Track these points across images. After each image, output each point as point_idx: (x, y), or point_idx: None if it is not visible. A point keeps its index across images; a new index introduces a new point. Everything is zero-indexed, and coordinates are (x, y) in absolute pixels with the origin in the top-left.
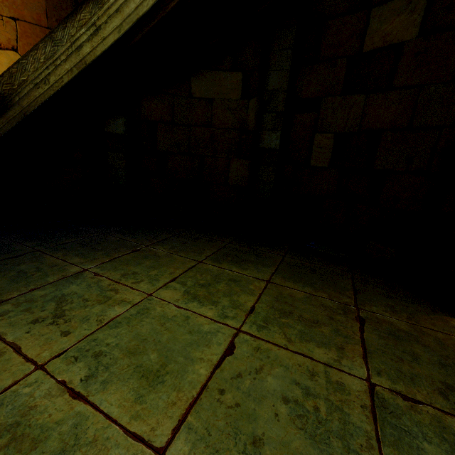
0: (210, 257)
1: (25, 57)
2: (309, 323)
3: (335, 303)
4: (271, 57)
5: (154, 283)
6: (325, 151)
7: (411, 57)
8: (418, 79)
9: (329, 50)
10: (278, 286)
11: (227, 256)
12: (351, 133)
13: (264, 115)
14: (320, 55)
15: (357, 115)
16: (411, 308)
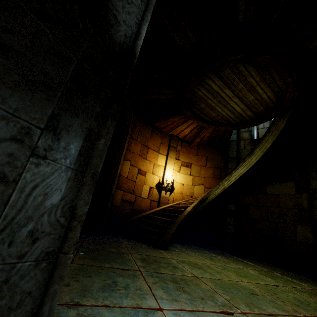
0: (279, 273)
1: (212, 189)
2: None
3: None
4: (309, 174)
5: (245, 267)
6: None
7: None
8: None
9: None
10: None
11: (292, 276)
12: None
13: (313, 201)
14: None
15: None
16: None
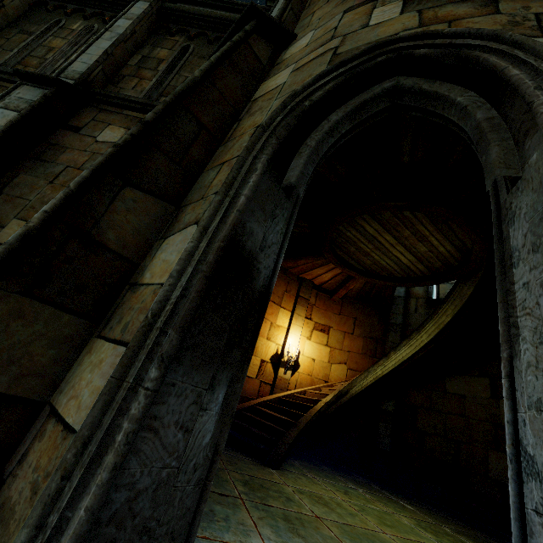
0: (451, 528)
1: (358, 377)
2: None
3: None
4: None
5: (397, 511)
6: None
7: None
8: None
9: None
10: None
11: (470, 536)
12: None
13: None
14: None
15: None
16: None
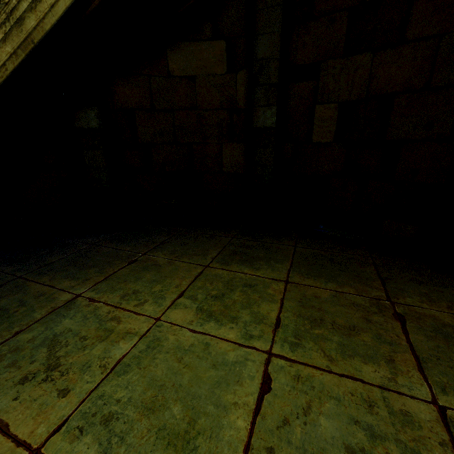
0: (216, 259)
1: None
2: (346, 331)
3: (366, 300)
4: (258, 18)
5: (160, 302)
6: (329, 124)
7: (428, 1)
8: (436, 28)
9: (325, 3)
10: (299, 286)
11: (234, 255)
12: (358, 100)
13: (256, 89)
14: (316, 10)
15: (363, 79)
16: (448, 294)
